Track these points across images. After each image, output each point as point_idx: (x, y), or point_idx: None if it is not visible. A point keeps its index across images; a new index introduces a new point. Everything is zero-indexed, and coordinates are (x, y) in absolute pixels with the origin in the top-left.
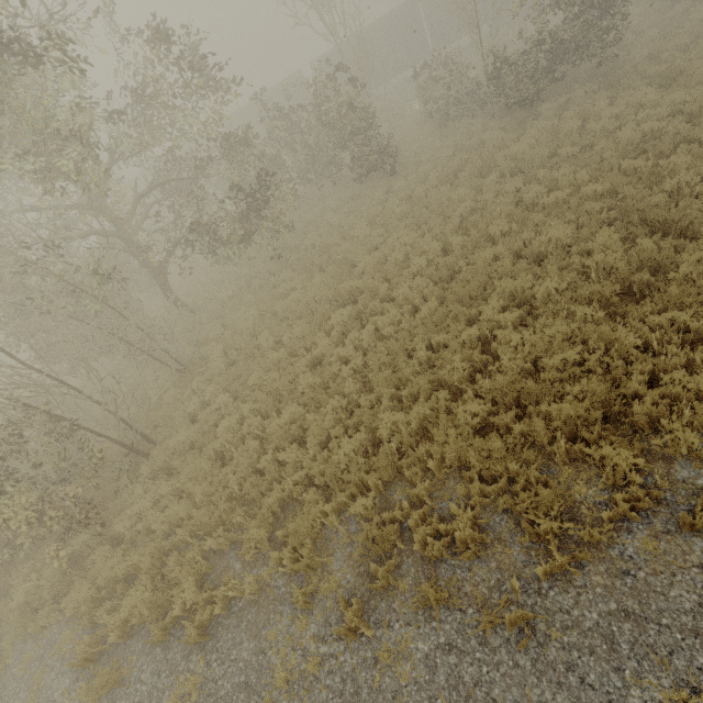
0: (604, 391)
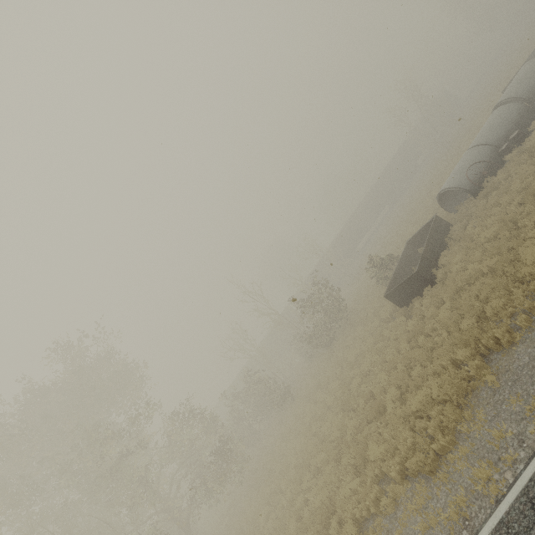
0: (320, 513)
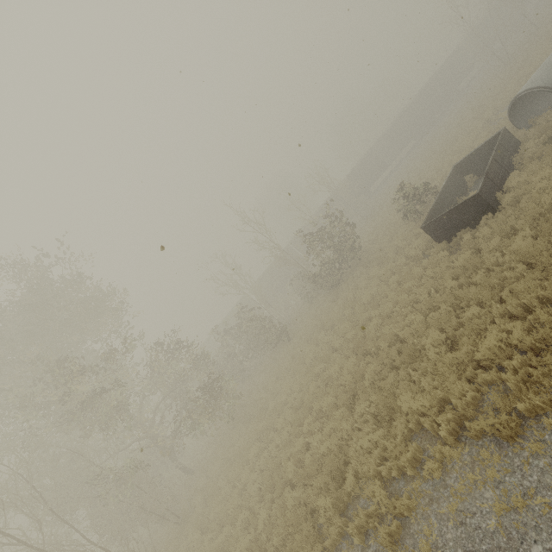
0: (329, 464)
